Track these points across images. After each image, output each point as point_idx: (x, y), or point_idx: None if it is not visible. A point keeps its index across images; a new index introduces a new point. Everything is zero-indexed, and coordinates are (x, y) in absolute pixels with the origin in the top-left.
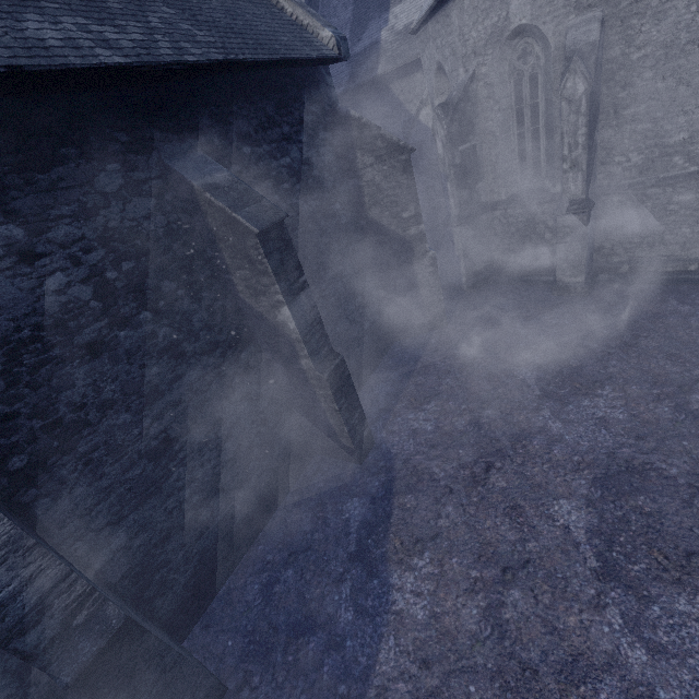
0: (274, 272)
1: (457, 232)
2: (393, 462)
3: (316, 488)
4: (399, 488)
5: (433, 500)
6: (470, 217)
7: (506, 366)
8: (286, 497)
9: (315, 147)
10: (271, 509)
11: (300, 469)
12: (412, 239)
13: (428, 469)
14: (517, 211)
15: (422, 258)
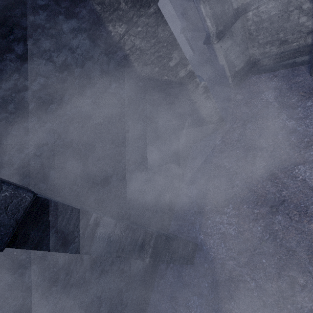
0: (55, 248)
1: (217, 47)
2: (214, 265)
3: (169, 282)
4: (223, 293)
5: (251, 312)
6: (226, 30)
7: (283, 165)
8: (154, 287)
9: (65, 46)
10: (147, 300)
11: (157, 266)
12: (184, 80)
13: (241, 276)
14: (269, 5)
15: (195, 90)
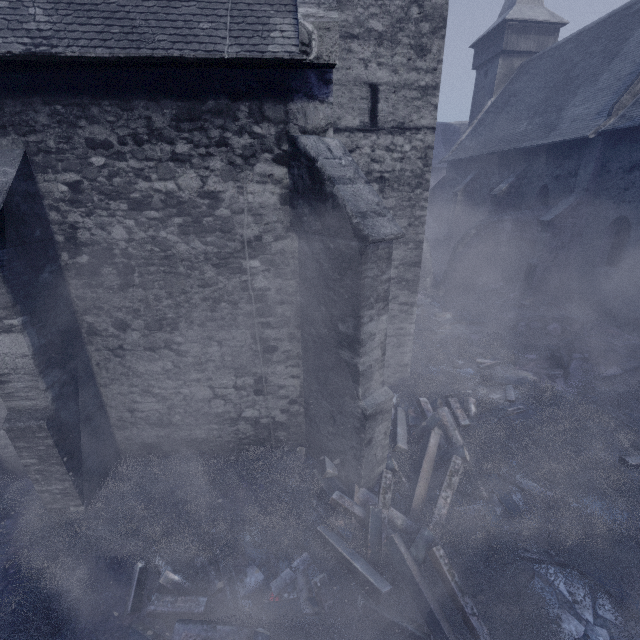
0: None
1: None
2: None
3: None
4: None
5: None
6: None
7: None
8: None
9: None
10: None
11: None
12: None
13: None
14: None
15: None
